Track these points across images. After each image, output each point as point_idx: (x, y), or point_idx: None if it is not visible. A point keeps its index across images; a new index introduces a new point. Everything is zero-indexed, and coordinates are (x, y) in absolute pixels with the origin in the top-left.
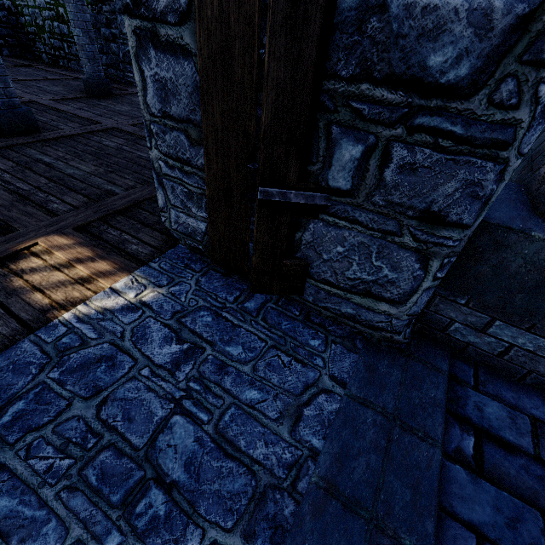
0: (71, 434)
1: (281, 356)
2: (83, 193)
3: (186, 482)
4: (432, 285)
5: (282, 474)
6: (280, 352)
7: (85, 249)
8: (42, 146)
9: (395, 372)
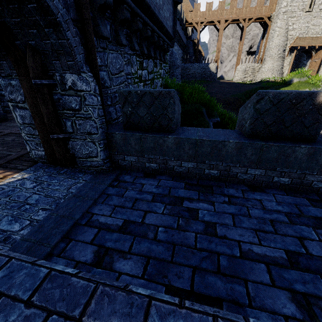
0: (1, 203)
1: (69, 179)
2: None
3: (35, 203)
4: (101, 149)
5: (62, 197)
6: (69, 179)
7: (1, 170)
8: None
9: (102, 176)
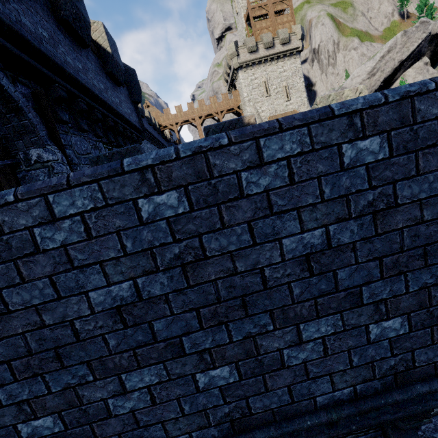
0: None
1: None
2: None
3: None
4: None
5: None
6: None
7: None
8: None
9: None
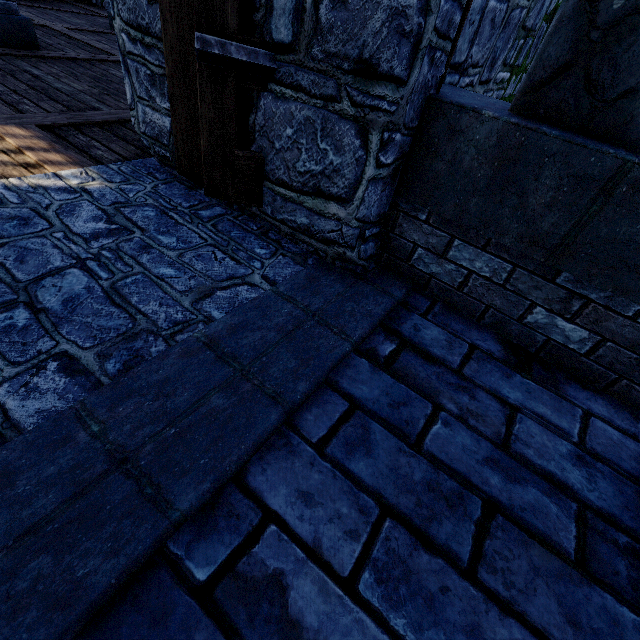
0: None
1: (216, 253)
2: (64, 104)
3: (59, 311)
4: (377, 175)
5: (165, 326)
6: (217, 250)
7: (42, 142)
8: (36, 61)
9: (338, 286)
